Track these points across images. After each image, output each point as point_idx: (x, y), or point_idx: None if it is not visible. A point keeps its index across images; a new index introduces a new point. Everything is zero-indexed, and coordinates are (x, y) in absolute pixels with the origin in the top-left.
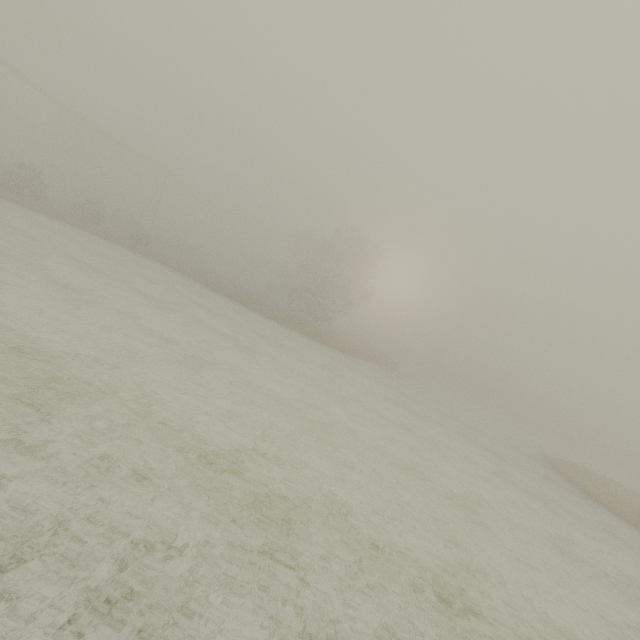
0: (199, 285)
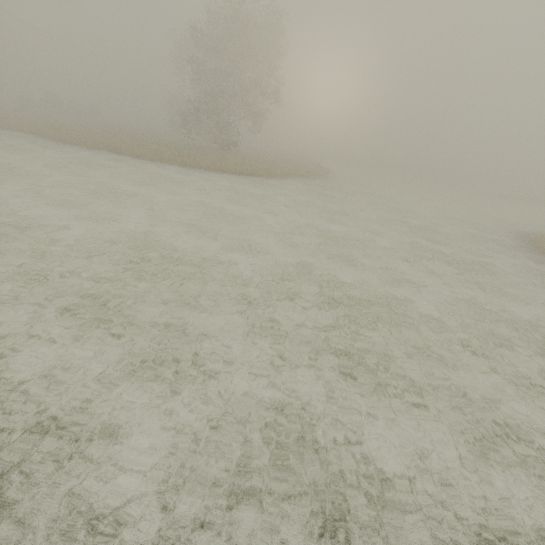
0: (43, 142)
